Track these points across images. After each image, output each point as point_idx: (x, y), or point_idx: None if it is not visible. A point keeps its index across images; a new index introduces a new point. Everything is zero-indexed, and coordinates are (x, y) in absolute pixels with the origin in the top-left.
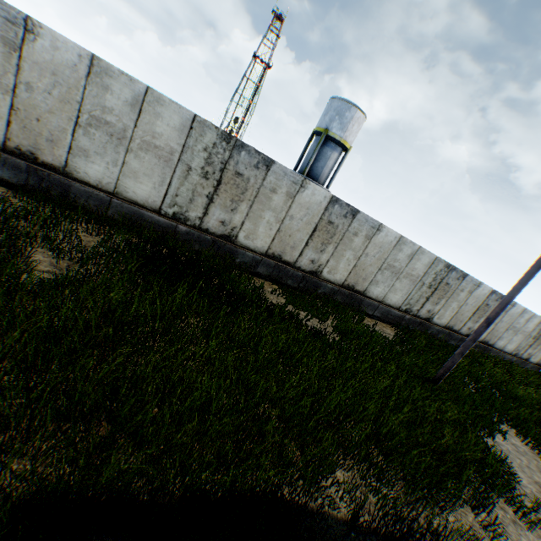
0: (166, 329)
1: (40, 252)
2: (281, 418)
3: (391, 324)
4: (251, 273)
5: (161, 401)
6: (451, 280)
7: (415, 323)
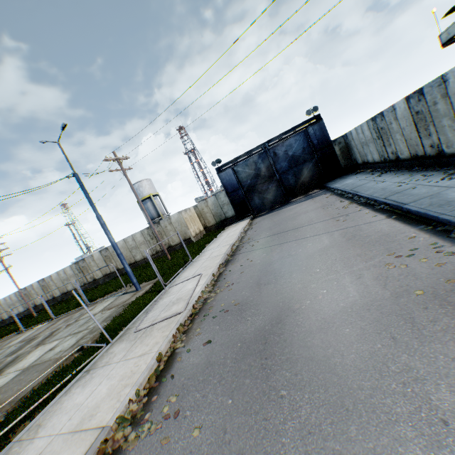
0: None
1: None
2: None
3: None
4: None
5: None
6: (83, 264)
7: (92, 285)
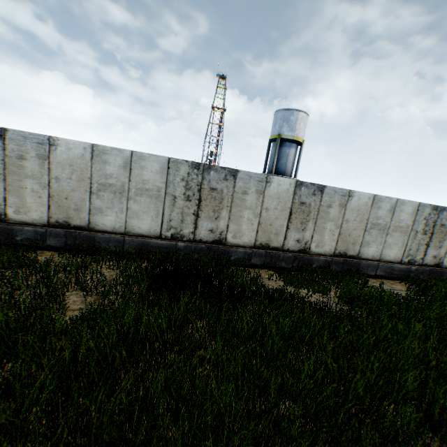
0: (174, 339)
1: (74, 294)
2: (306, 416)
3: (398, 279)
4: (247, 266)
5: (176, 419)
6: (445, 220)
7: (424, 272)
